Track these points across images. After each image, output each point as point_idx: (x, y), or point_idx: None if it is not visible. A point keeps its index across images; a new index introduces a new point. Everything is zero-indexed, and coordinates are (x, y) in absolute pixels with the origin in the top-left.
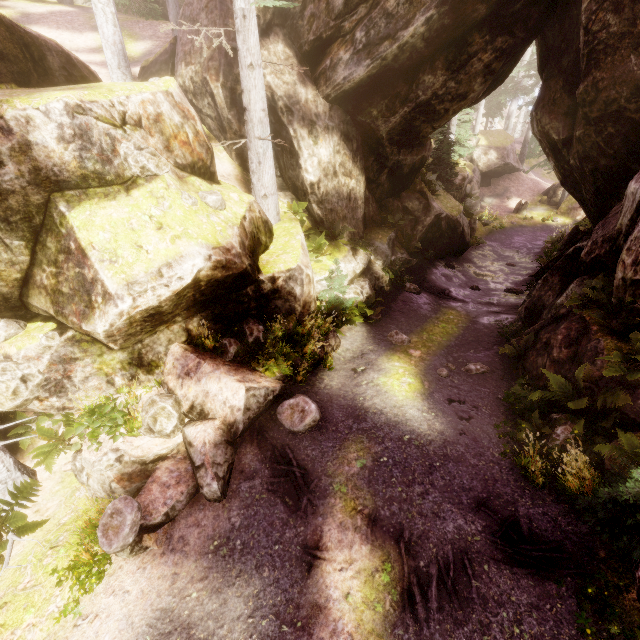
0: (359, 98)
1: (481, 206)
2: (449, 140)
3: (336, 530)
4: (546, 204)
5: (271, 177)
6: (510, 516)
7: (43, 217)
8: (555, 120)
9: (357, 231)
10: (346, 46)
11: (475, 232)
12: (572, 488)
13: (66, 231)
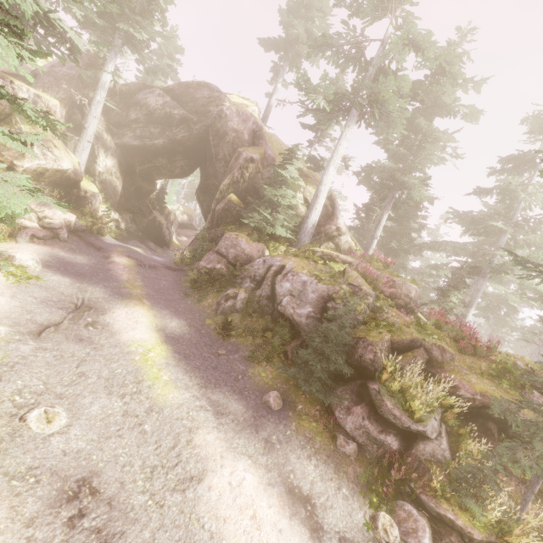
0: (131, 151)
1: (177, 239)
2: (165, 191)
3: (116, 255)
4: None
5: (86, 158)
6: (170, 266)
7: (5, 118)
8: (201, 194)
9: (115, 205)
10: (131, 132)
11: (172, 243)
12: (186, 260)
13: (18, 128)
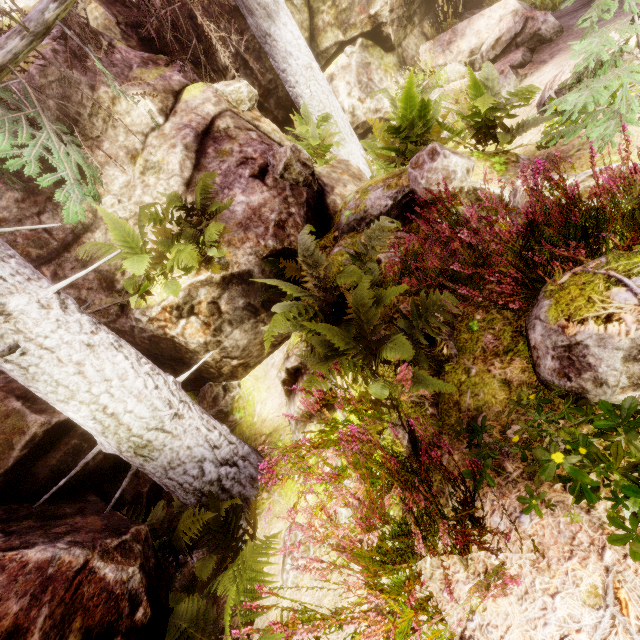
0: None
1: None
2: None
3: None
4: None
5: None
6: None
7: None
8: None
9: None
10: None
11: None
12: None
13: None
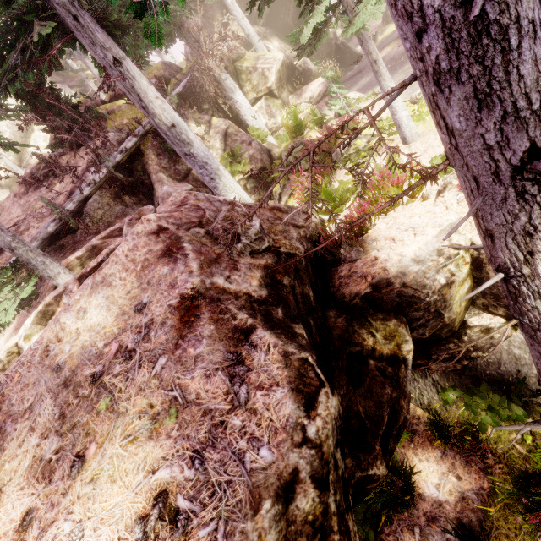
0: (273, 16)
1: None
2: None
3: None
4: (388, 26)
5: None
6: None
7: (236, 73)
8: None
9: None
10: None
11: None
12: None
13: (245, 69)
